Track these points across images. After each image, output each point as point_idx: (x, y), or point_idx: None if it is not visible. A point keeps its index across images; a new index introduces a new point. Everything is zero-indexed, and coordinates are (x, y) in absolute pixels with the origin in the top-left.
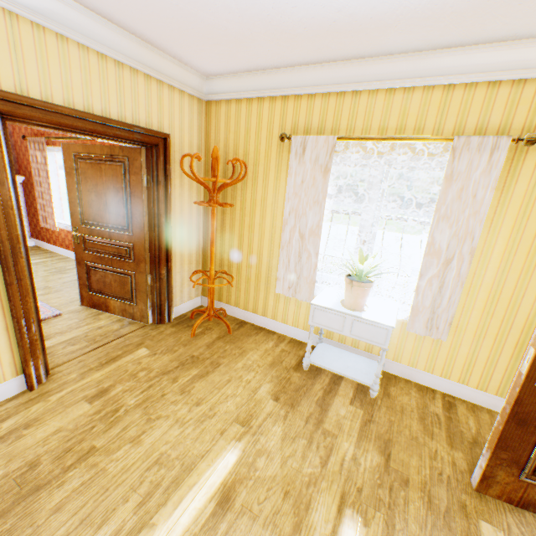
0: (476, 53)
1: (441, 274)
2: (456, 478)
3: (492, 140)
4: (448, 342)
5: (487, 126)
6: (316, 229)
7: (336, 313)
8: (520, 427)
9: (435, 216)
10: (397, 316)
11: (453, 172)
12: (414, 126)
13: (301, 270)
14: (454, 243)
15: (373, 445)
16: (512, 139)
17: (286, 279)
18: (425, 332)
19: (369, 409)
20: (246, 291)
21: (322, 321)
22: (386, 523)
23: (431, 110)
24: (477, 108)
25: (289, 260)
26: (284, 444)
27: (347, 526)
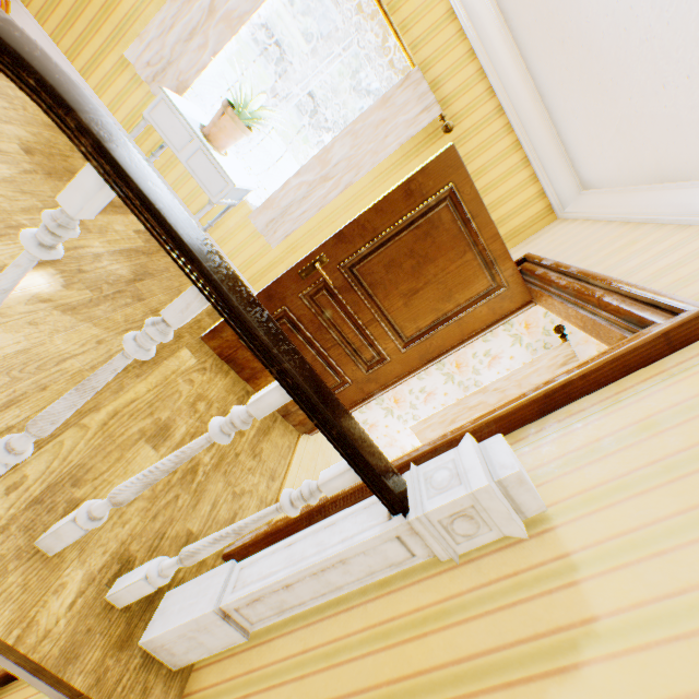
0: (488, 5)
1: (314, 187)
2: (192, 326)
3: (432, 100)
4: (275, 255)
5: (441, 89)
6: (237, 22)
7: (186, 127)
8: (267, 302)
9: (350, 127)
10: (252, 203)
11: (391, 99)
12: (406, 19)
13: (181, 56)
14: (343, 166)
15: (131, 265)
16: (442, 115)
17: (152, 49)
18: (263, 231)
19: (154, 250)
20: (74, 12)
21: (163, 123)
22: (92, 300)
23: (426, 21)
24: (449, 63)
25: (173, 27)
26: (4, 185)
27: (41, 276)
